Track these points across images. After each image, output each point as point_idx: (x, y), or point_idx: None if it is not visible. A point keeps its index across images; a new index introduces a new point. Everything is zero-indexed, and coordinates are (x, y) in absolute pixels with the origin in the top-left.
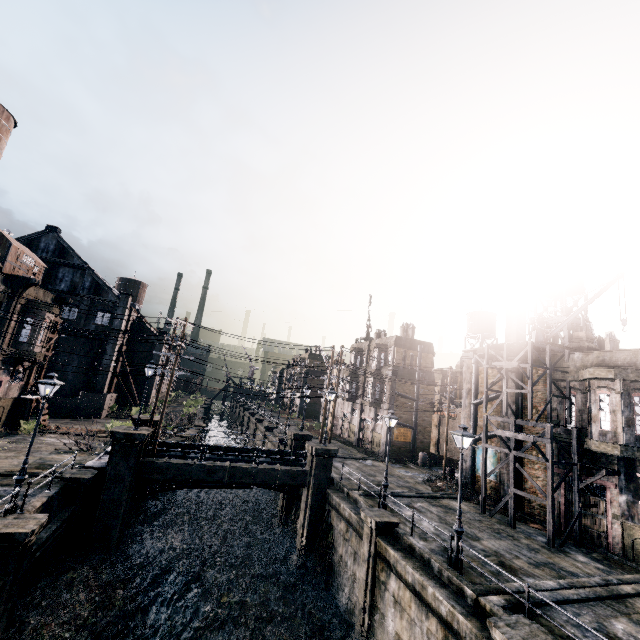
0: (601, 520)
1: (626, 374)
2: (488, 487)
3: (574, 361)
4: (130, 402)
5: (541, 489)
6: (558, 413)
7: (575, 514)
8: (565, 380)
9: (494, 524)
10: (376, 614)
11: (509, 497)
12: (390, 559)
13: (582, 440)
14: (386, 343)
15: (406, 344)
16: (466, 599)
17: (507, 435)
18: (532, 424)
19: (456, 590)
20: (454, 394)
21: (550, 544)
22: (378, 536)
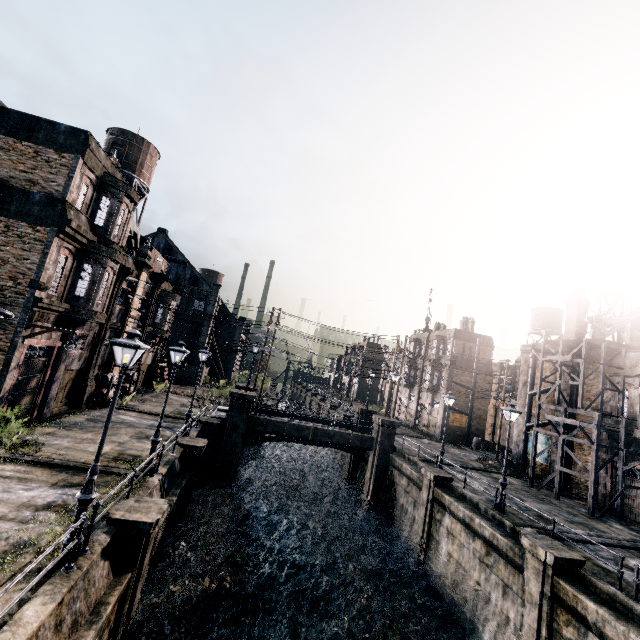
0: None
1: None
2: (538, 469)
3: (630, 358)
4: (218, 376)
5: (585, 468)
6: (611, 405)
7: (617, 492)
8: (620, 376)
9: (539, 495)
10: (432, 543)
11: (555, 474)
12: (445, 502)
13: (631, 430)
14: (445, 335)
15: (465, 337)
16: (505, 528)
17: (556, 419)
18: (581, 412)
19: (498, 523)
20: (512, 387)
21: (589, 513)
22: (435, 487)
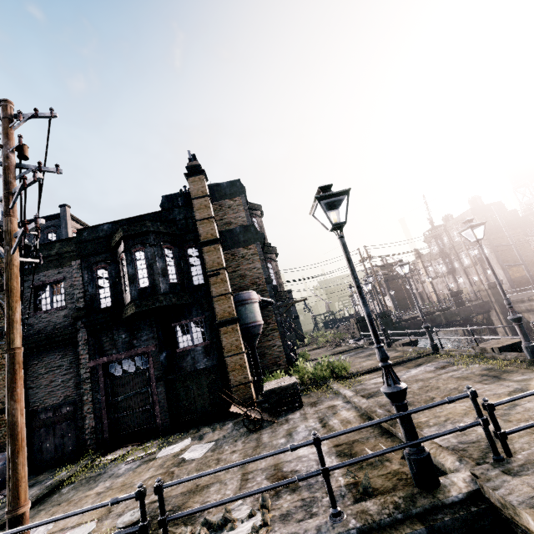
0: None
1: None
2: None
3: None
4: (300, 338)
5: None
6: None
7: None
8: None
9: None
10: None
11: None
12: None
13: None
14: (463, 218)
15: (481, 211)
16: None
17: None
18: None
19: None
20: None
21: None
22: None
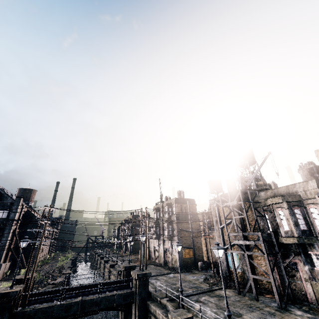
0: (300, 284)
1: (287, 198)
2: (238, 276)
3: (262, 196)
4: (20, 266)
5: (266, 272)
6: (262, 225)
7: (286, 283)
8: (260, 207)
9: (247, 301)
10: None
11: (251, 281)
12: None
13: (277, 238)
14: (171, 202)
15: (181, 201)
16: None
17: (241, 243)
18: (251, 234)
19: None
20: (210, 224)
21: (280, 307)
22: None
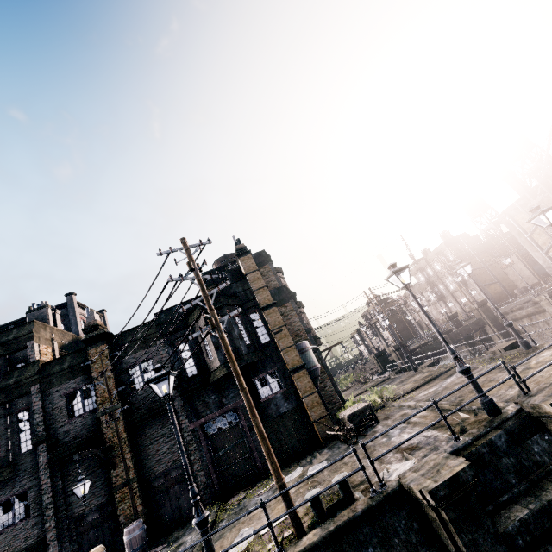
0: None
1: None
2: None
3: None
4: None
5: None
6: None
7: None
8: None
9: None
10: None
11: None
12: None
13: None
14: (439, 250)
15: (452, 242)
16: None
17: None
18: None
19: None
20: (498, 253)
21: None
22: None
